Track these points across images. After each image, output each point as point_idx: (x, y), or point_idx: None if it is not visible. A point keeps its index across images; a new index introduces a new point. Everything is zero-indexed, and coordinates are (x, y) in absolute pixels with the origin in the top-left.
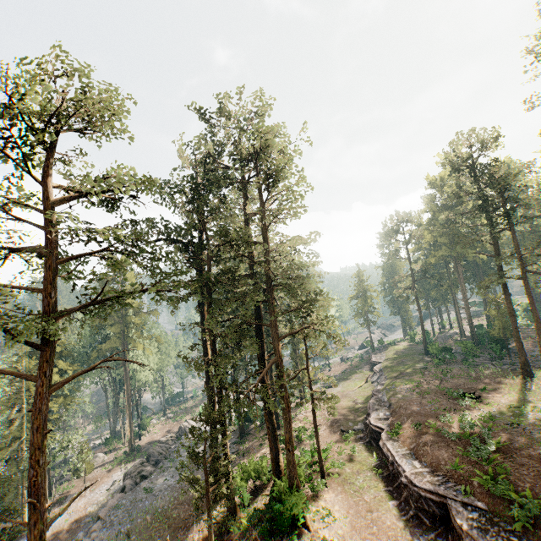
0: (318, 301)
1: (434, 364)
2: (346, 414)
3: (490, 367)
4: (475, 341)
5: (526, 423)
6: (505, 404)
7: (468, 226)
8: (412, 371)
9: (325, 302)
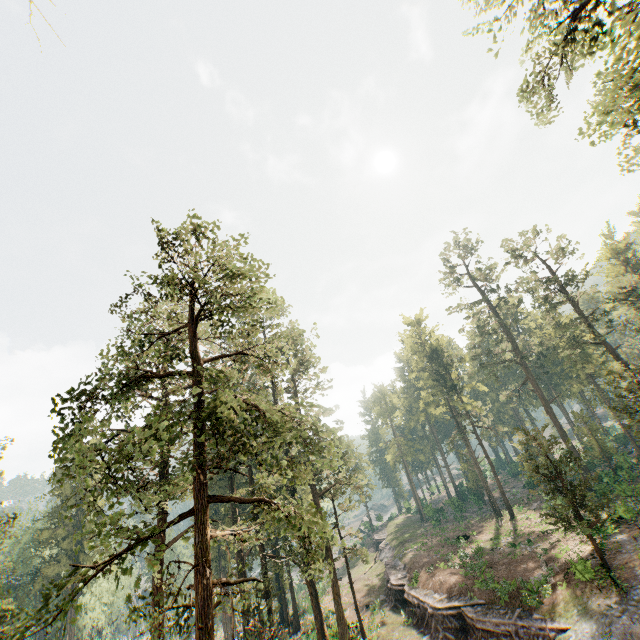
0: (345, 458)
1: (432, 527)
2: (365, 593)
3: (475, 517)
4: (460, 499)
5: (501, 546)
6: (488, 539)
7: (432, 394)
8: (415, 536)
9: (352, 457)
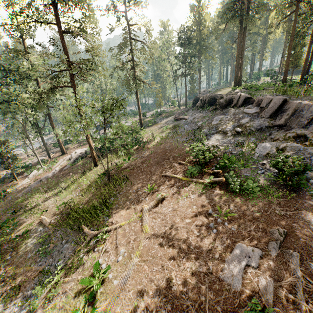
0: None
1: None
2: None
3: None
4: None
5: None
6: None
7: None
8: None
9: None
